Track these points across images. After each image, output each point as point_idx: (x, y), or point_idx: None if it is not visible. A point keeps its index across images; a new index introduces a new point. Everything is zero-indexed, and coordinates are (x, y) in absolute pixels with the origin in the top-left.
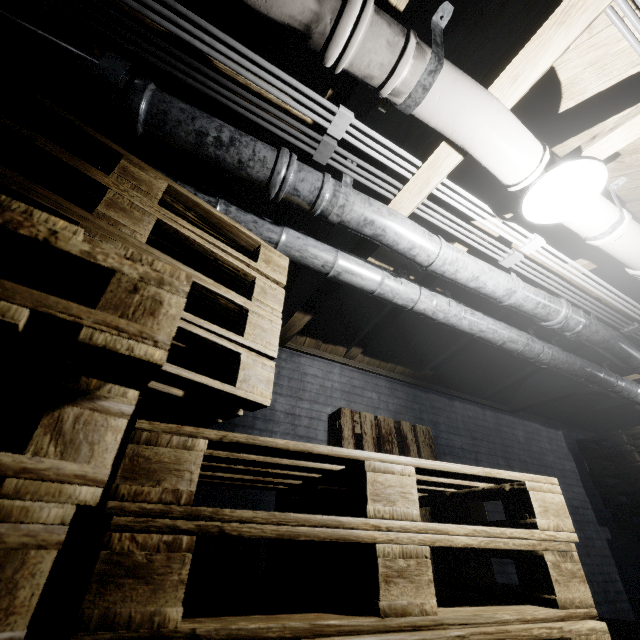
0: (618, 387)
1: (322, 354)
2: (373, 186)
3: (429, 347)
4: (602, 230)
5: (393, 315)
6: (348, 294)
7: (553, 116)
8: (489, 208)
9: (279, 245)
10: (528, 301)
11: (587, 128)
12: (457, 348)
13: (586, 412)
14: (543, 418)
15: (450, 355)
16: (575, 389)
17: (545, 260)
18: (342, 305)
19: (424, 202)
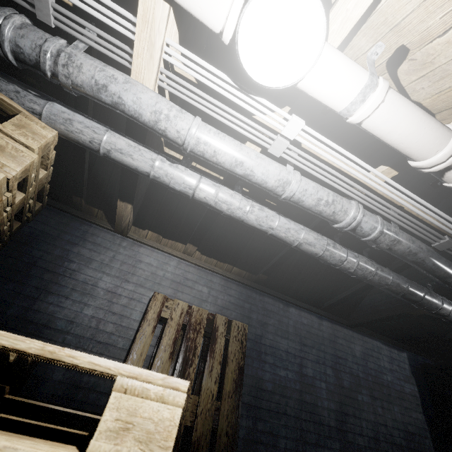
0: (444, 310)
1: (162, 247)
2: (108, 52)
3: (263, 253)
4: (351, 98)
5: (212, 215)
6: (183, 197)
7: (329, 9)
8: (228, 78)
9: (43, 116)
10: (307, 196)
11: (365, 19)
12: (282, 254)
13: (435, 339)
14: (389, 338)
15: (277, 261)
16: (406, 310)
17: (314, 148)
18: (178, 206)
19: (162, 71)
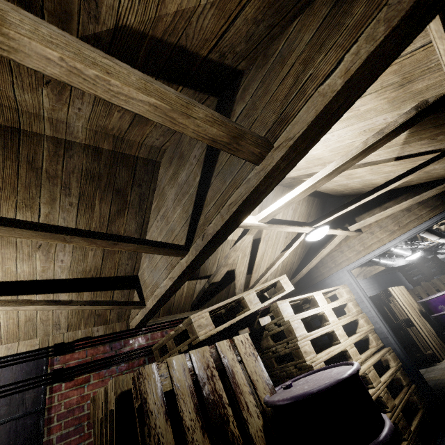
0: None
1: None
2: None
3: None
4: None
5: None
6: None
7: None
8: None
9: None
10: None
11: None
12: None
13: None
14: None
15: None
16: None
17: None
18: None
19: None
